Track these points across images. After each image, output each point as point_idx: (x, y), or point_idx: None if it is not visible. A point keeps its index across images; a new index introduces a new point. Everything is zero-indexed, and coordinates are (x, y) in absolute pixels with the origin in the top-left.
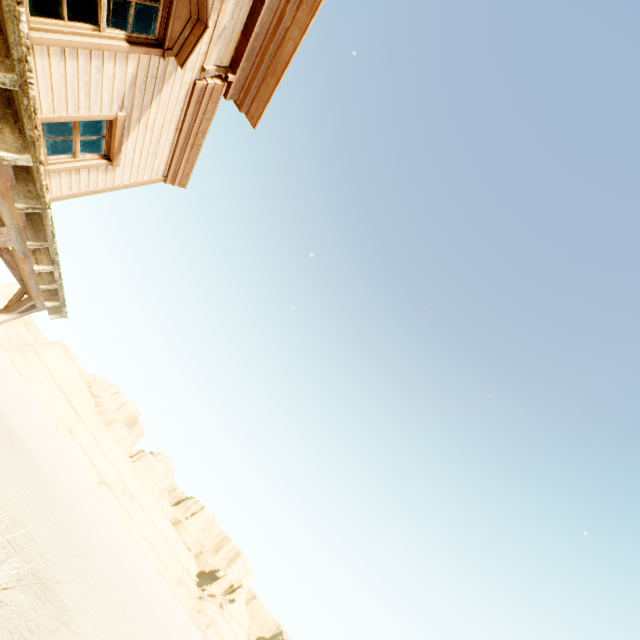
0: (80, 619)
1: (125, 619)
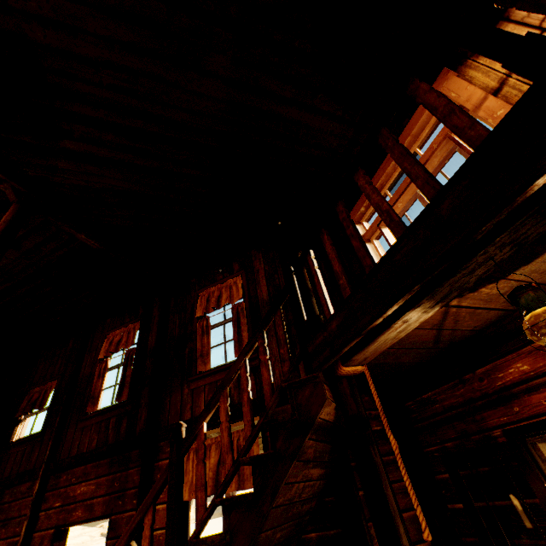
0: None
1: None
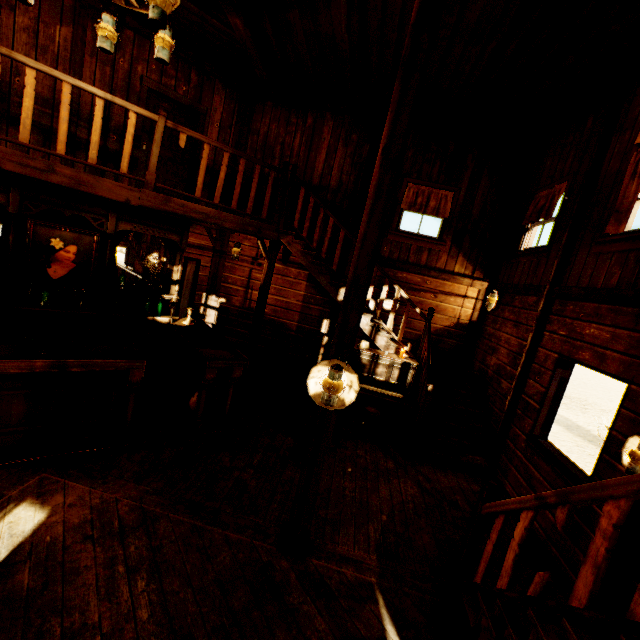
0: (592, 400)
1: (574, 374)
